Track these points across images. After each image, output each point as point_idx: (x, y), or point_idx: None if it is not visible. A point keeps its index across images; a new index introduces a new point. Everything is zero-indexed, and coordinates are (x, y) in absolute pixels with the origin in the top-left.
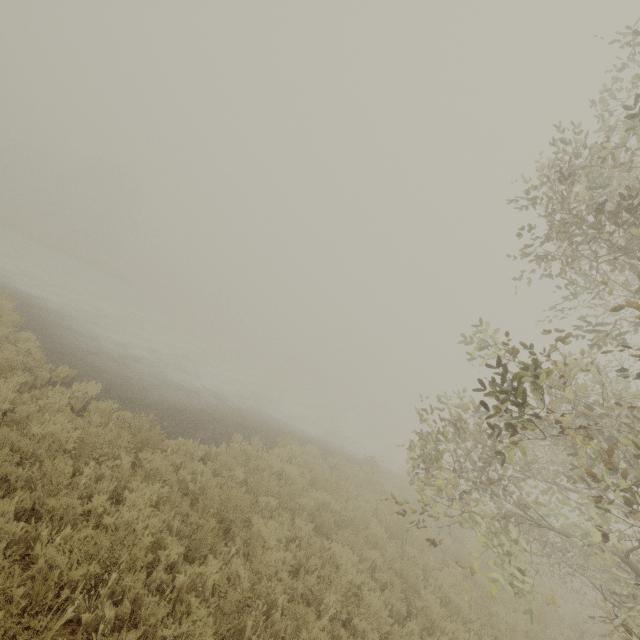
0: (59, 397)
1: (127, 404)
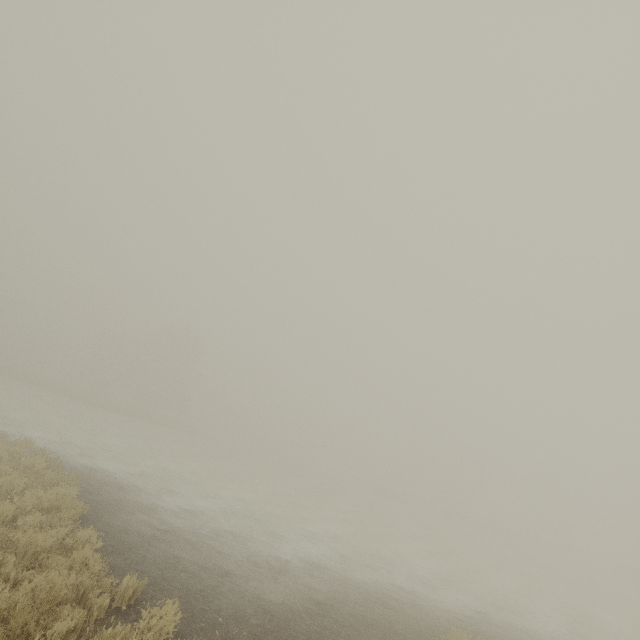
0: None
1: (216, 626)
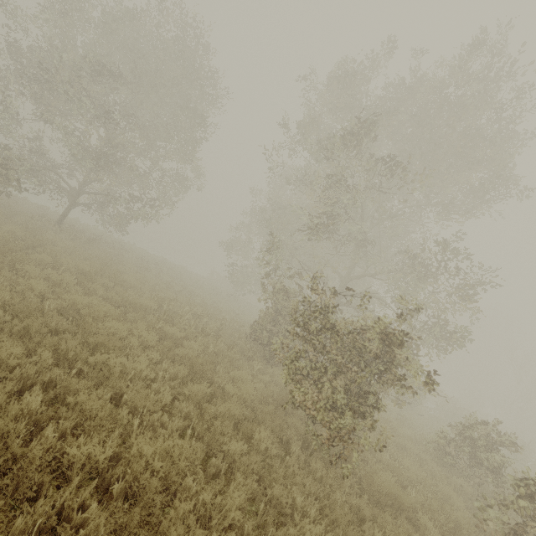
0: None
1: None
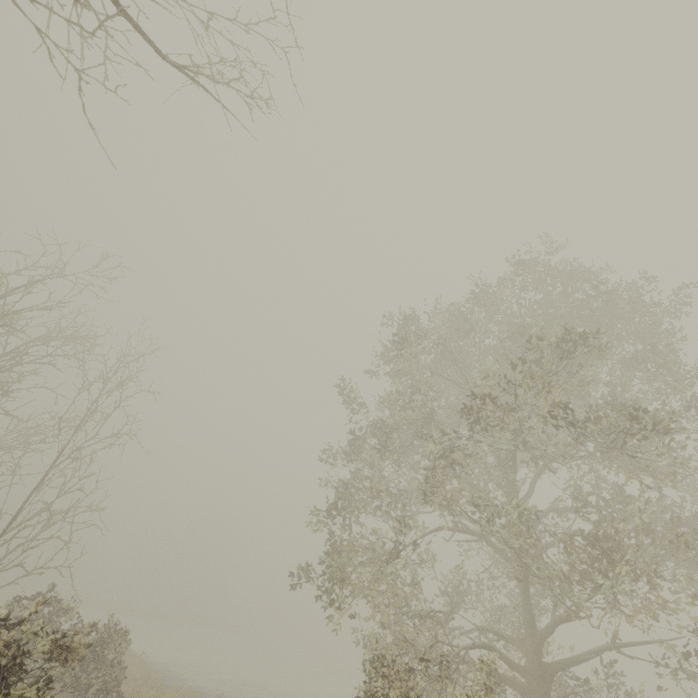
0: (172, 693)
1: None
